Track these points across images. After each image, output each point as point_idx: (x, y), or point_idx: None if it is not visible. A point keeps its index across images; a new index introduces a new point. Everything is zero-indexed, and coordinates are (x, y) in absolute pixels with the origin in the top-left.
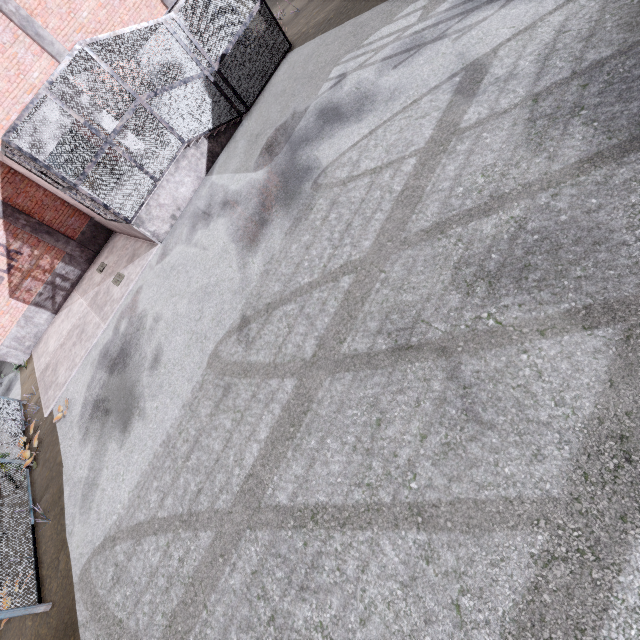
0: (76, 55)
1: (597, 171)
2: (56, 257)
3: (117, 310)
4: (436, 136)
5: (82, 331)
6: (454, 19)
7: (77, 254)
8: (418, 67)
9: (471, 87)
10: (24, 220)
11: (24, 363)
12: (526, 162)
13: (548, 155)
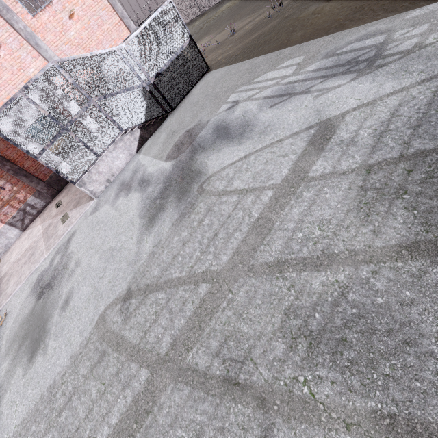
0: (48, 69)
1: (413, 262)
2: (29, 192)
3: (57, 244)
4: (290, 177)
5: (32, 253)
6: (317, 80)
7: (44, 191)
8: (287, 112)
9: (321, 142)
10: (9, 166)
11: None
12: (355, 228)
13: (373, 228)
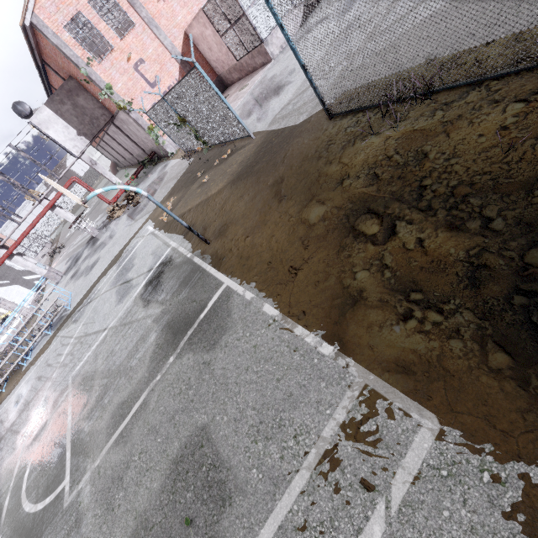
0: None
1: None
2: None
3: (249, 92)
4: None
5: None
6: None
7: None
8: None
9: None
10: (188, 68)
11: (175, 152)
12: None
13: None
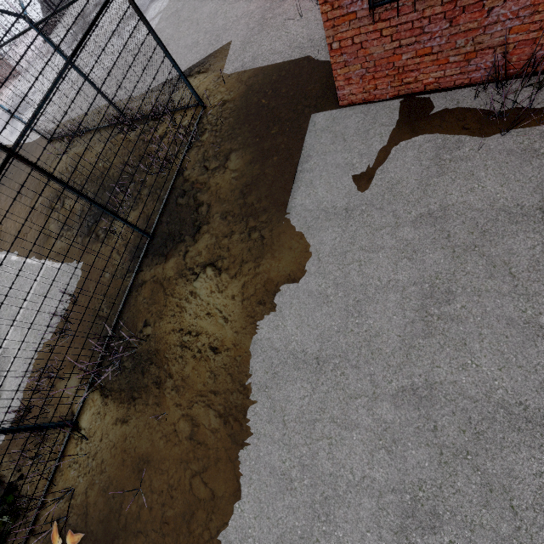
0: None
1: None
2: None
3: (4, 103)
4: None
5: None
6: None
7: None
8: None
9: None
10: None
11: None
12: None
13: None
